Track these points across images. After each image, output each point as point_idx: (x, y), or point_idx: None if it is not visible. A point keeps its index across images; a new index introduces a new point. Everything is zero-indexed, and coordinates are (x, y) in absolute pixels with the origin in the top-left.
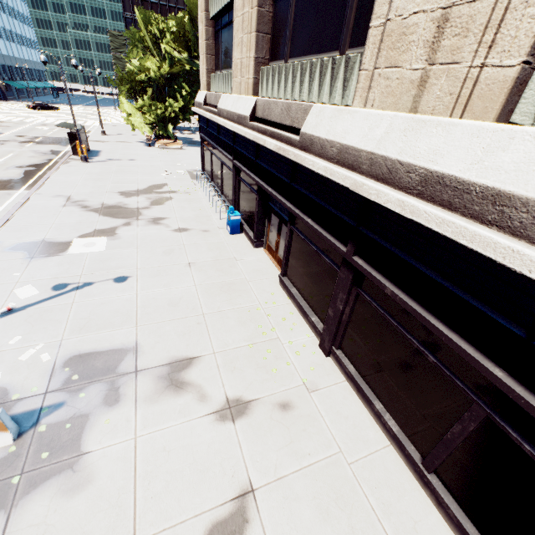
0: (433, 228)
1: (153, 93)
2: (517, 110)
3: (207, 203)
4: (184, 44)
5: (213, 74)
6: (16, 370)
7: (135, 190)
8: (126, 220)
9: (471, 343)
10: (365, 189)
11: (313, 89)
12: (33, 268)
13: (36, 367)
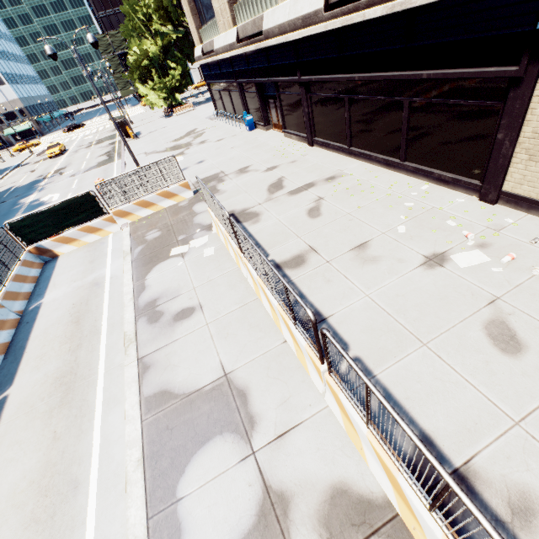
0: (306, 36)
1: (156, 71)
2: None
3: (229, 126)
4: (165, 18)
5: (202, 29)
6: None
7: (179, 137)
8: (185, 148)
9: (335, 74)
10: (289, 38)
11: (263, 5)
12: None
13: None
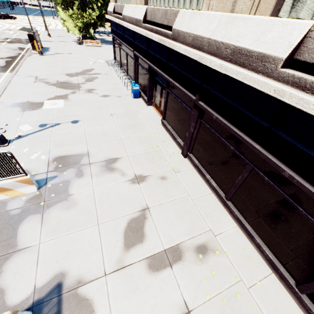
0: (234, 77)
1: (78, 5)
2: (282, 9)
3: (119, 80)
4: None
5: None
6: (30, 163)
7: (75, 72)
8: (72, 90)
9: (248, 136)
10: (204, 60)
11: None
12: (26, 116)
13: (40, 161)
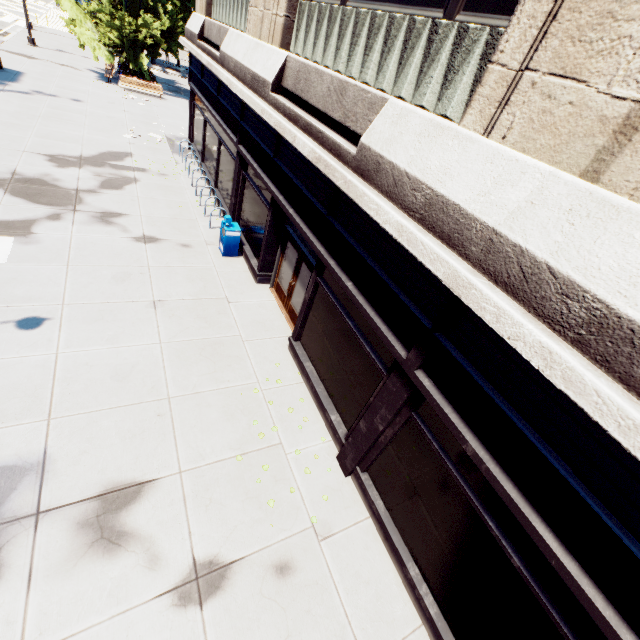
0: (610, 431)
1: None
2: None
3: (193, 198)
4: None
5: None
6: None
7: (75, 155)
8: (54, 209)
9: (600, 586)
10: (474, 296)
11: (388, 67)
12: None
13: None
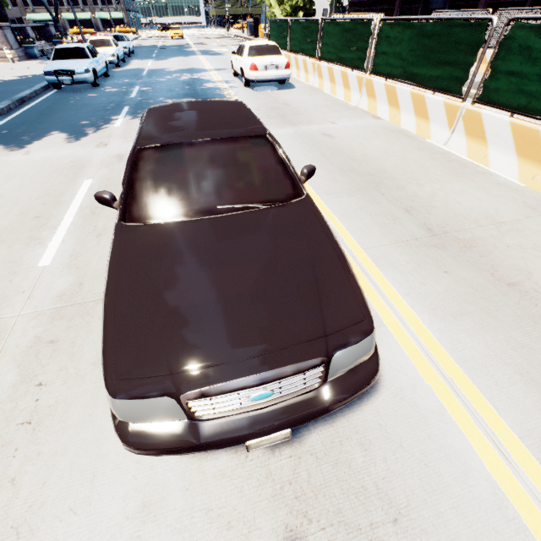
0: None
1: None
2: None
3: None
4: None
5: None
6: None
7: None
8: None
9: None
10: None
11: None
12: None
13: None
